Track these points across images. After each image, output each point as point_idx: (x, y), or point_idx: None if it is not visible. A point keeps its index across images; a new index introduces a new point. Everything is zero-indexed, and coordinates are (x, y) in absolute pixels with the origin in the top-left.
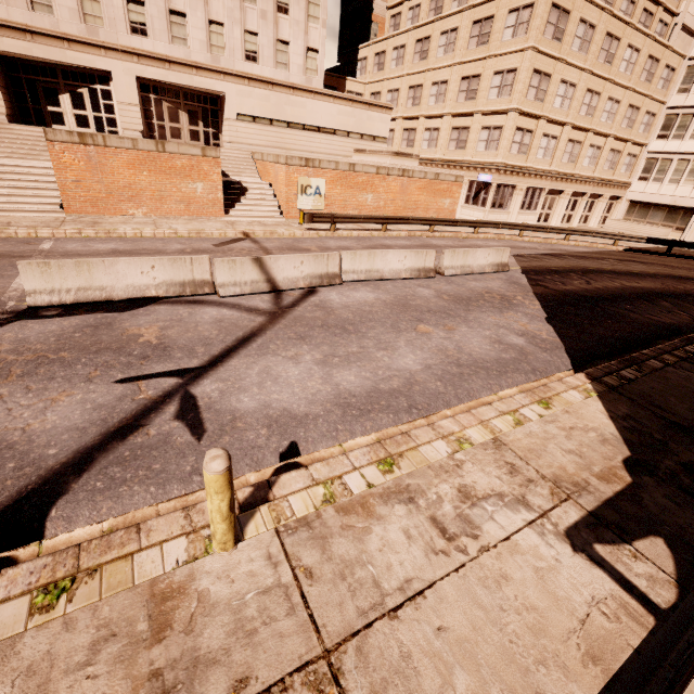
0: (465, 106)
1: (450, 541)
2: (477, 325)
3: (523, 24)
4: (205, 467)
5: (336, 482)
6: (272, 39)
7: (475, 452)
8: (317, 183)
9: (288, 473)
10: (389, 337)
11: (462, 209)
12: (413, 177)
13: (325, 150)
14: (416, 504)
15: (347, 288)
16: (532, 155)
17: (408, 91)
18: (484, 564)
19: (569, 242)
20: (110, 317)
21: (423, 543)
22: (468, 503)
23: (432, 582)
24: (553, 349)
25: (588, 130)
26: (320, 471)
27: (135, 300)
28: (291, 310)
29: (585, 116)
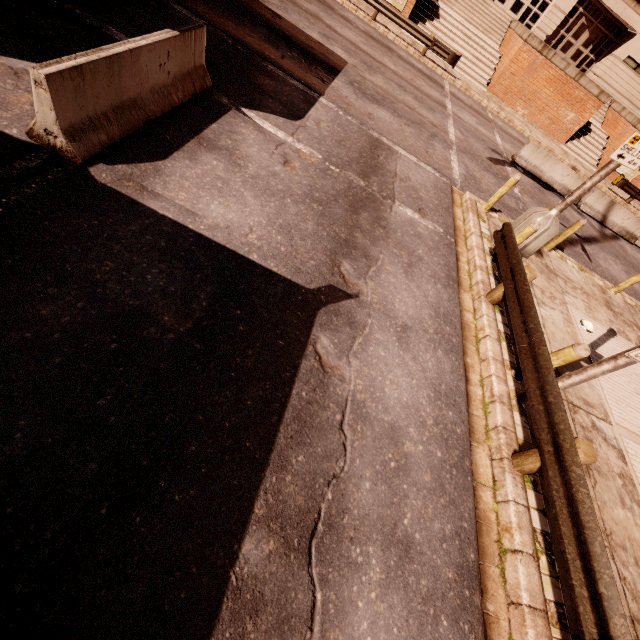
0: None
1: None
2: None
3: None
4: None
5: (638, 305)
6: None
7: None
8: None
9: (624, 292)
10: None
11: None
12: None
13: None
14: None
15: (634, 249)
16: None
17: None
18: None
19: None
20: (541, 188)
21: None
22: None
23: None
24: None
25: None
26: (633, 299)
27: (545, 185)
28: (609, 239)
29: None
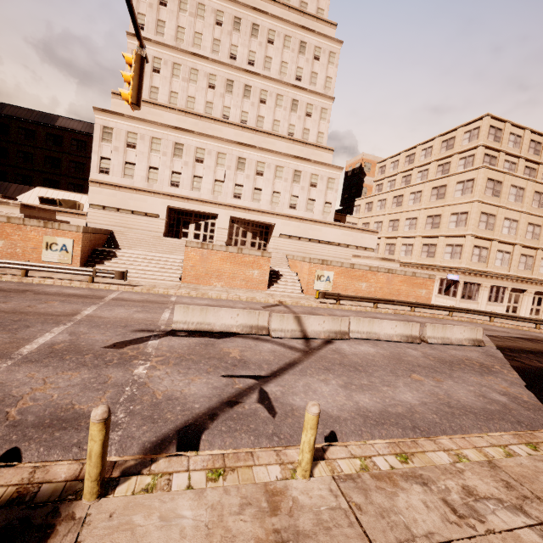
0: (431, 232)
1: (460, 518)
2: (461, 381)
3: (468, 189)
4: (308, 409)
5: (368, 459)
6: (306, 198)
7: (473, 466)
8: (328, 274)
9: (334, 446)
10: (390, 378)
11: (436, 298)
12: (396, 273)
13: (332, 254)
14: (429, 488)
15: (354, 343)
16: (491, 263)
17: (388, 222)
18: (491, 541)
19: (541, 330)
20: (212, 340)
21: (439, 513)
22: (472, 498)
23: (449, 539)
24: (536, 410)
25: (537, 248)
26: (355, 450)
27: (223, 333)
28: (317, 351)
29: (531, 239)
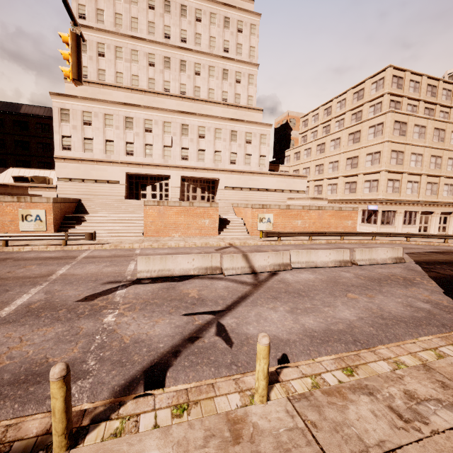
0: (351, 171)
1: (406, 423)
2: (390, 295)
3: (379, 131)
4: (259, 341)
5: (317, 376)
6: (243, 154)
7: (410, 371)
8: (268, 216)
9: (287, 368)
10: (330, 300)
11: (360, 226)
12: (325, 209)
13: (270, 199)
14: (375, 397)
15: (295, 272)
16: (403, 193)
17: (315, 167)
18: (437, 441)
19: (449, 244)
20: (173, 284)
21: (387, 421)
22: (414, 401)
23: (400, 445)
24: None
25: (439, 176)
26: (306, 369)
27: (183, 276)
28: (265, 283)
29: (434, 169)
